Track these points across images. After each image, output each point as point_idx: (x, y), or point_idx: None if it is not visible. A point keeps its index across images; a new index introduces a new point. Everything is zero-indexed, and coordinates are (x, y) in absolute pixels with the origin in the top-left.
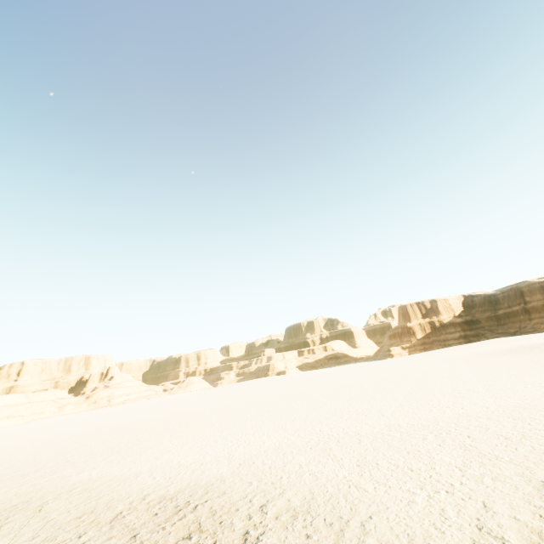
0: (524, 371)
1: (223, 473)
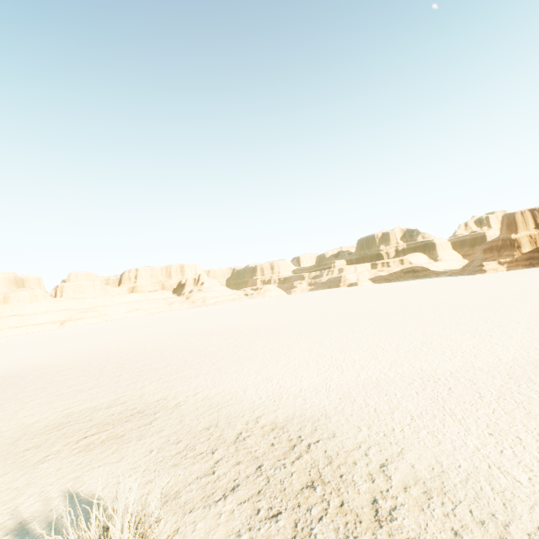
0: None
1: (325, 407)
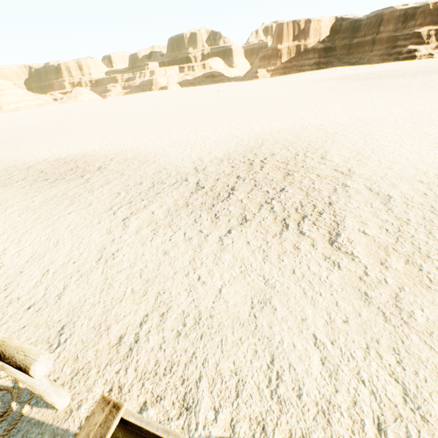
0: (316, 94)
1: (95, 149)
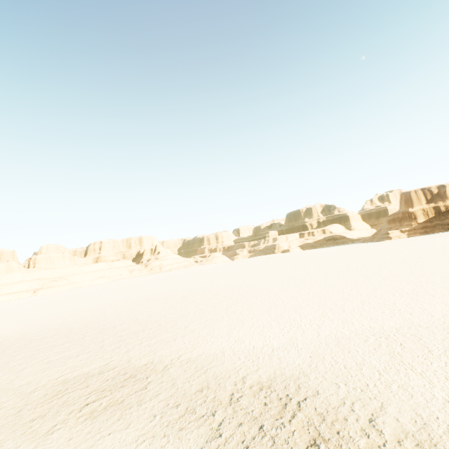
0: None
1: (300, 366)
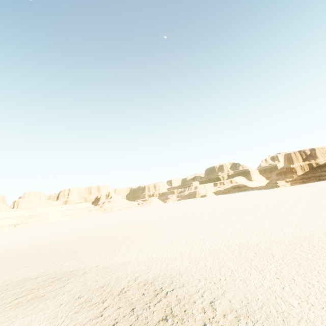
0: None
1: (179, 269)
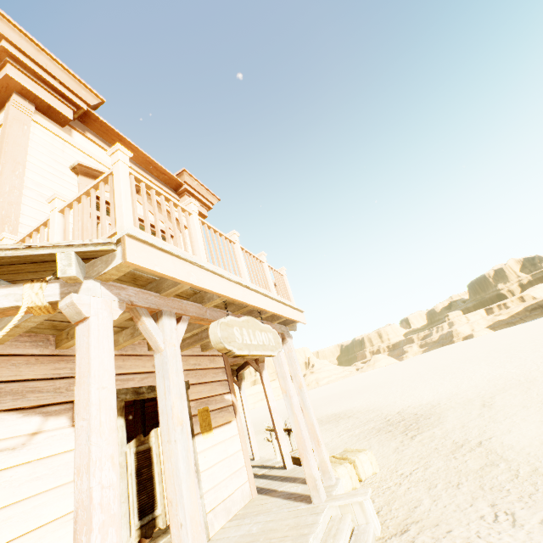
0: None
1: (356, 406)
